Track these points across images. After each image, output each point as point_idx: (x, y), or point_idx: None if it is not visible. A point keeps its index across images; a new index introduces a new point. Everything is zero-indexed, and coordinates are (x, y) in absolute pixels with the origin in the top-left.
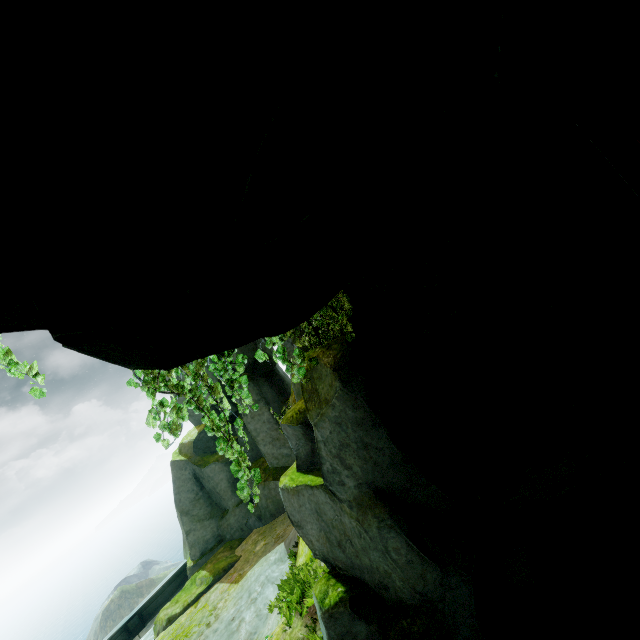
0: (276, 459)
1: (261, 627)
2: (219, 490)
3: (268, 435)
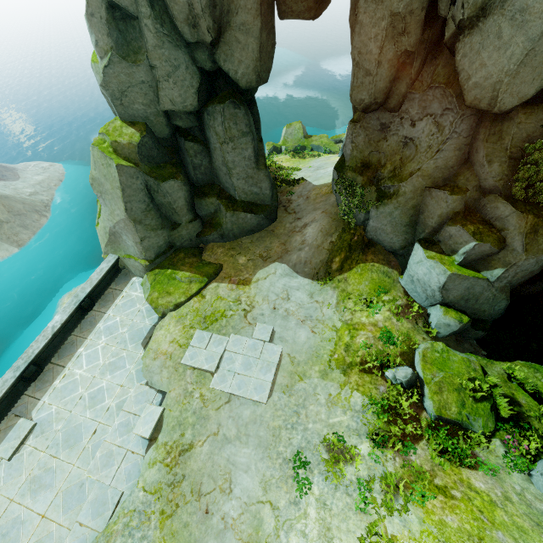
0: (245, 194)
1: (314, 314)
2: (176, 207)
3: (244, 171)
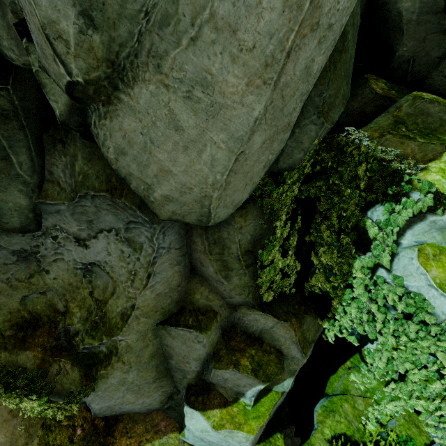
0: None
1: None
2: None
3: None
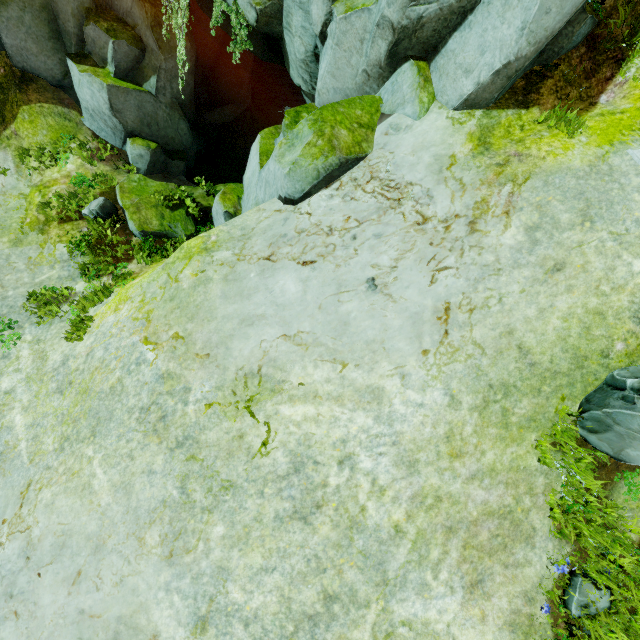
0: None
1: None
2: None
3: None
